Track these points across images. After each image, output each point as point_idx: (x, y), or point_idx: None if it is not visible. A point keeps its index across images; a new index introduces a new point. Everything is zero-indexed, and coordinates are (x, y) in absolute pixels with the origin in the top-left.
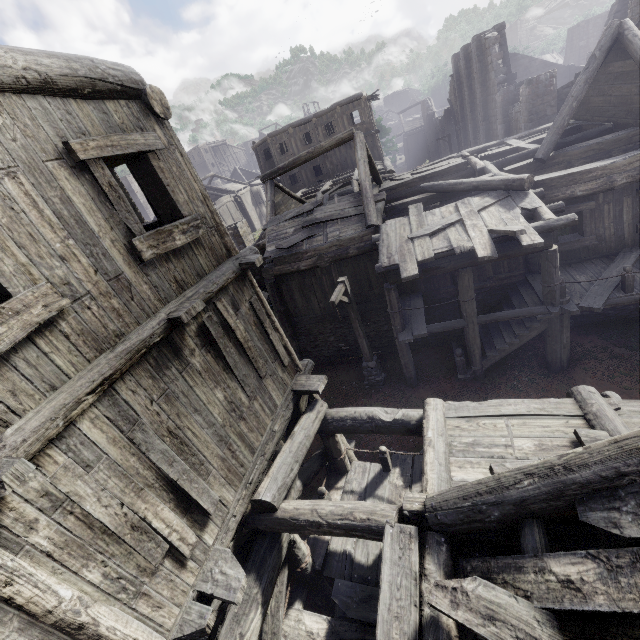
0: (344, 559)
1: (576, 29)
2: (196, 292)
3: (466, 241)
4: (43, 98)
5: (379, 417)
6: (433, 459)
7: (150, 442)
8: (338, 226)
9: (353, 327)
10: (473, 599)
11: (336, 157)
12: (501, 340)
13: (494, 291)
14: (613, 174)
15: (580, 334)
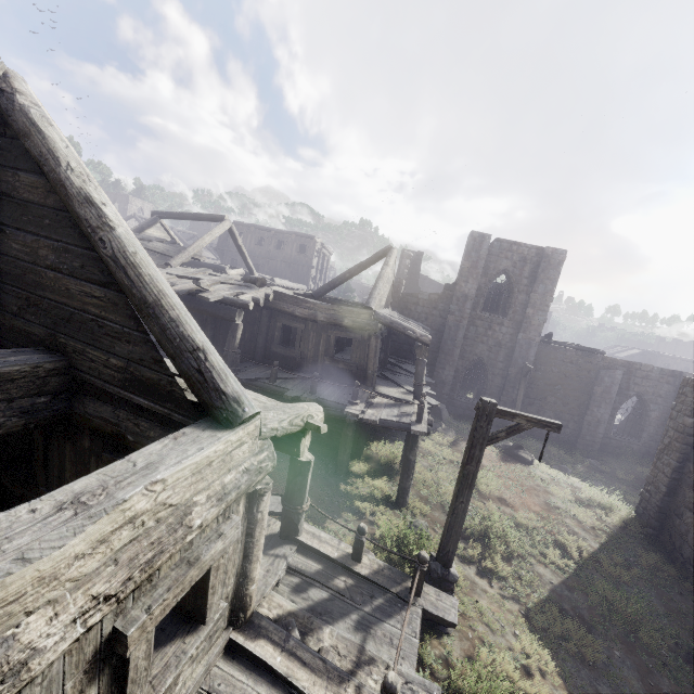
0: None
1: None
2: None
3: (182, 283)
4: None
5: None
6: None
7: None
8: (154, 256)
9: None
10: None
11: (275, 267)
12: None
13: None
14: (319, 311)
15: None
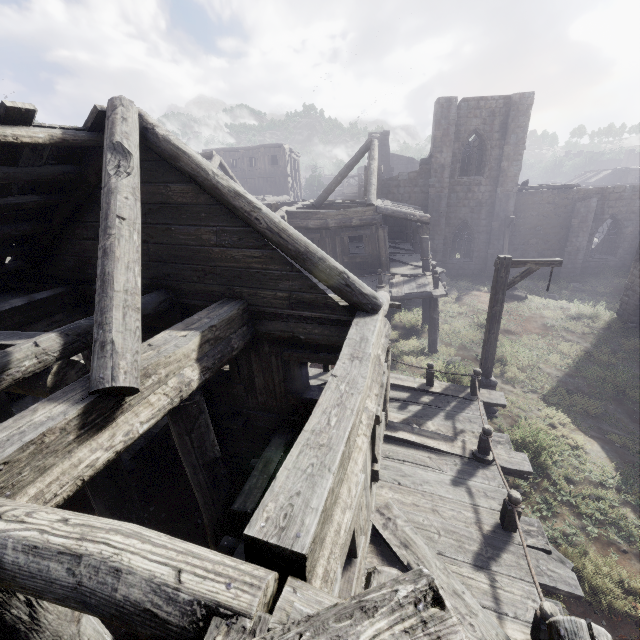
0: None
1: None
2: None
3: None
4: None
5: None
6: None
7: None
8: None
9: None
10: None
11: (254, 185)
12: None
13: None
14: (329, 219)
15: None
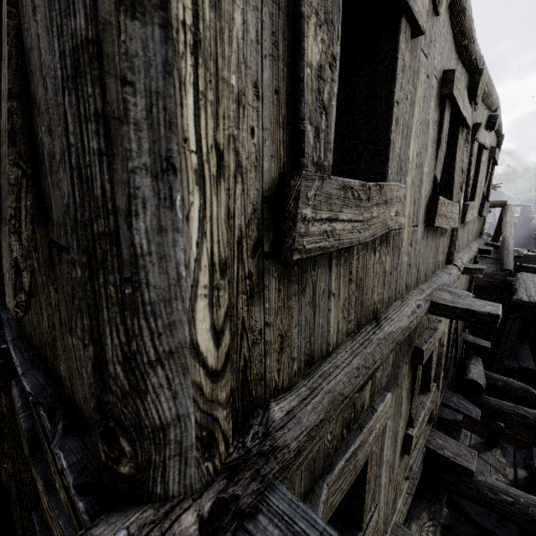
0: None
1: None
2: (480, 244)
3: None
4: None
5: (533, 391)
6: None
7: None
8: None
9: None
10: None
11: None
12: None
13: None
14: None
15: None
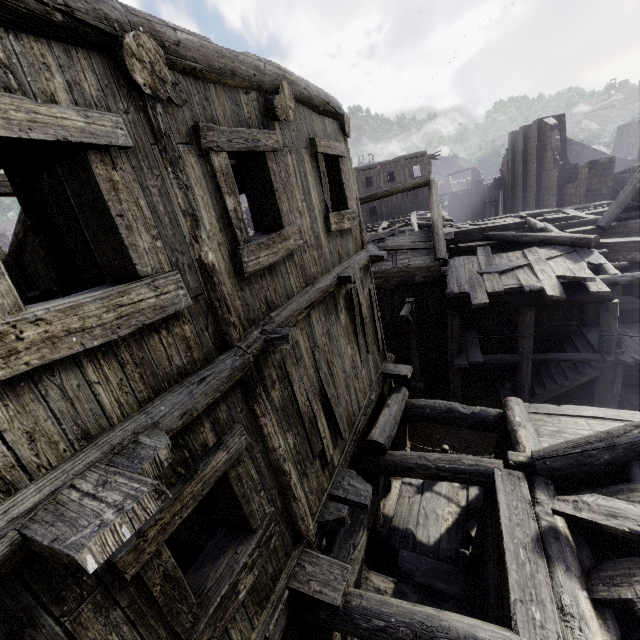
0: (407, 535)
1: (626, 127)
2: (349, 265)
3: (535, 281)
4: (305, 108)
5: (458, 409)
6: (526, 434)
7: (320, 363)
8: (407, 255)
9: (410, 346)
10: (594, 506)
11: (392, 202)
12: (551, 381)
13: (546, 337)
14: None
15: (626, 392)
